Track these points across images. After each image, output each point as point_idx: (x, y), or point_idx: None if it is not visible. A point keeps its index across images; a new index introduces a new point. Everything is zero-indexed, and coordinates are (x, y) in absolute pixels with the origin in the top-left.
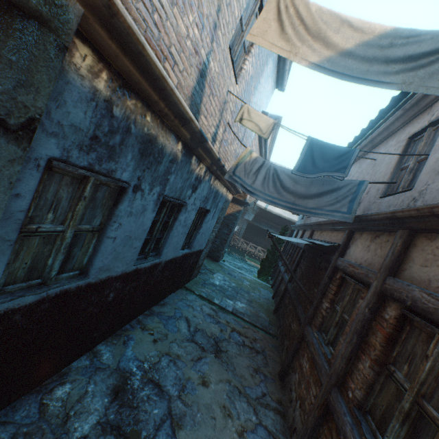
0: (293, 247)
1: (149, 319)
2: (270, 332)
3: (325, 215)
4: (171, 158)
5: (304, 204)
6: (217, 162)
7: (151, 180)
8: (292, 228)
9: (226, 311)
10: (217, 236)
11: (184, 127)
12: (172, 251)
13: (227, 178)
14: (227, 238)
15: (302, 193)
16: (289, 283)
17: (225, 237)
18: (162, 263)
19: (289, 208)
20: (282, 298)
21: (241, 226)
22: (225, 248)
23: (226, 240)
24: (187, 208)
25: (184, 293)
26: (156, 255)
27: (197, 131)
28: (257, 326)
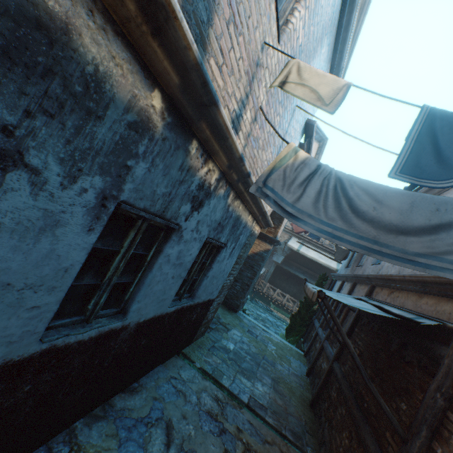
0: (337, 303)
1: (94, 430)
2: (308, 452)
3: (445, 268)
4: (134, 118)
5: (397, 244)
6: (239, 164)
7: (69, 153)
8: (332, 277)
9: (238, 402)
10: (238, 279)
11: (158, 40)
12: (153, 305)
13: (253, 190)
14: (250, 283)
15: (393, 223)
16: (337, 363)
17: (247, 281)
18: (131, 327)
19: (367, 250)
20: (324, 383)
21: (267, 268)
22: (246, 295)
23: (248, 285)
24: (183, 236)
25: (178, 366)
26: (117, 313)
27: (191, 62)
28: (287, 436)
